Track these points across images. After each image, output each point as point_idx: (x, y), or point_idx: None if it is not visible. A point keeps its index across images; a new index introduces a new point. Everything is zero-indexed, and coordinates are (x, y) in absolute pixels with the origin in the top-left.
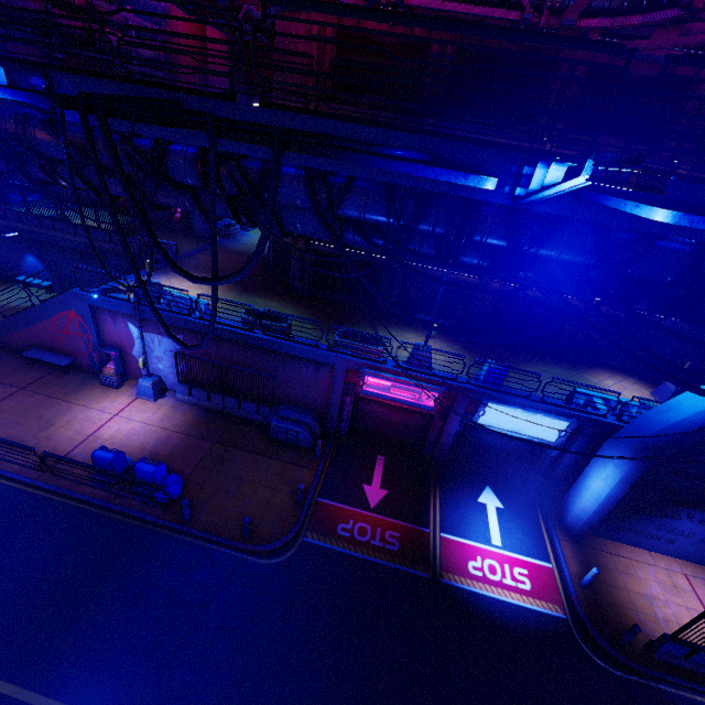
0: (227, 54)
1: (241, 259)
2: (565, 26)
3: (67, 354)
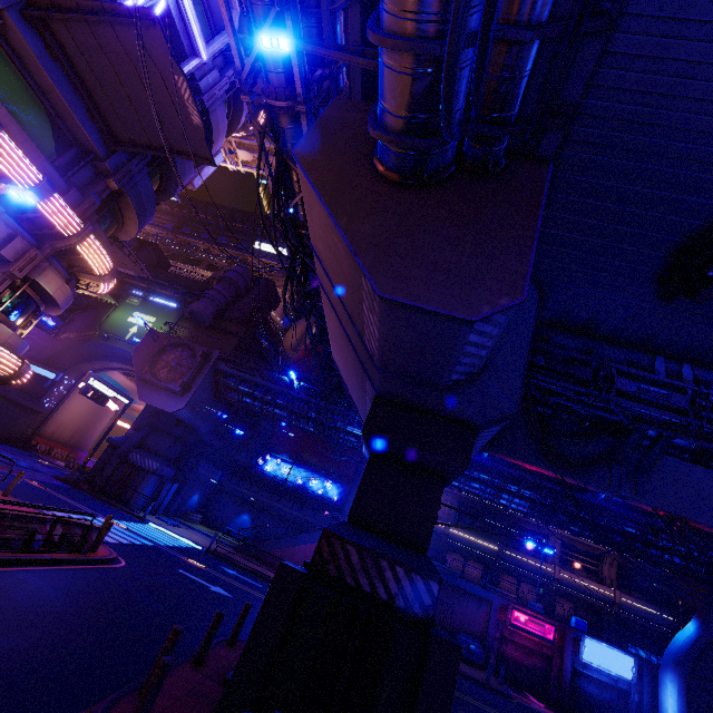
0: None
1: None
2: None
3: None
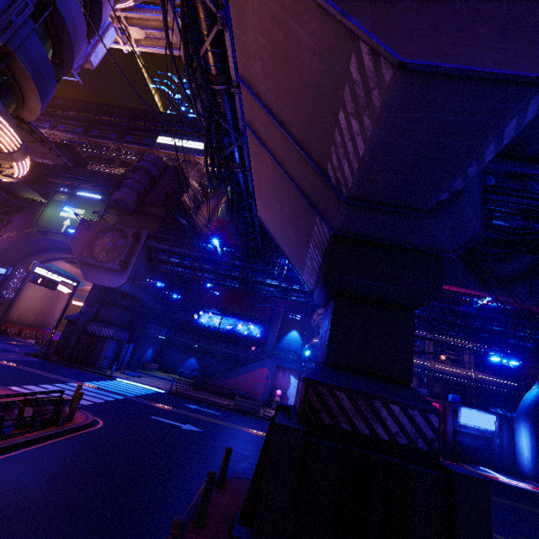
0: None
1: None
2: None
3: (249, 393)
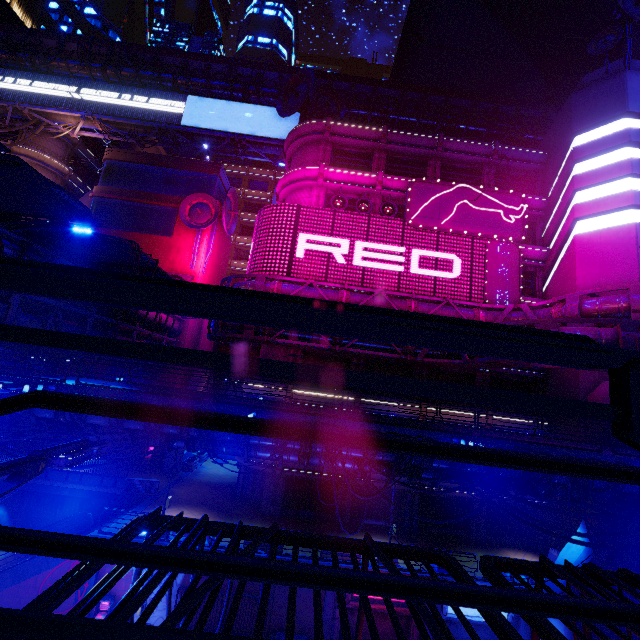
0: (212, 350)
1: (210, 489)
2: (418, 360)
3: None
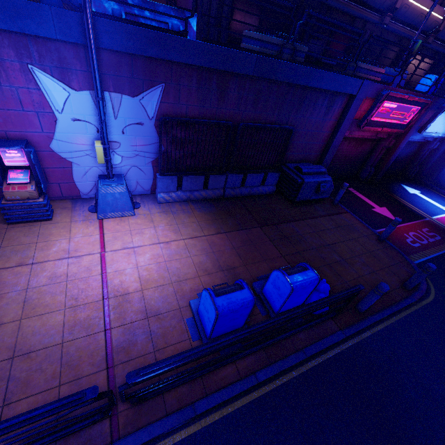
0: None
1: None
2: None
3: None
